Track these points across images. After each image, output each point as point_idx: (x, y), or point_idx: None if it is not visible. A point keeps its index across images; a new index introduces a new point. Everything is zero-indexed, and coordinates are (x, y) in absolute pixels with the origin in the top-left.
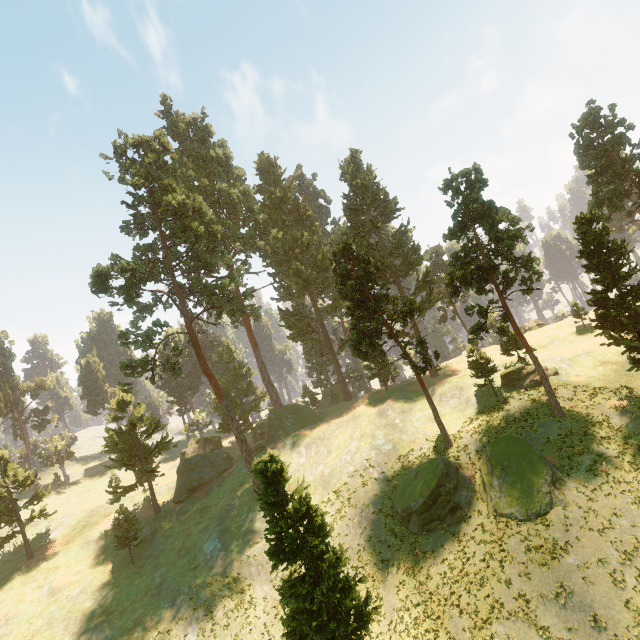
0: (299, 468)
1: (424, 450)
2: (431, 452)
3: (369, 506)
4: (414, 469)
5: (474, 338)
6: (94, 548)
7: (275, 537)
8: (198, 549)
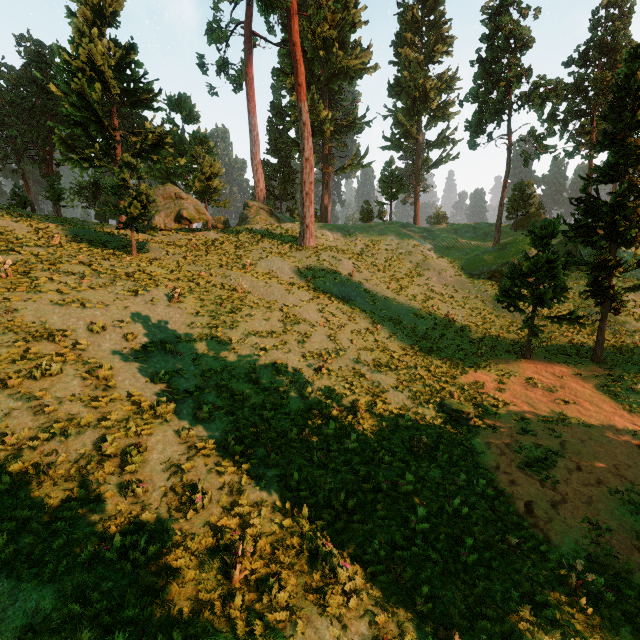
0: (332, 244)
1: (468, 252)
2: (480, 251)
3: (446, 271)
4: (485, 251)
5: (580, 148)
6: (6, 227)
7: (615, 145)
8: (252, 265)
